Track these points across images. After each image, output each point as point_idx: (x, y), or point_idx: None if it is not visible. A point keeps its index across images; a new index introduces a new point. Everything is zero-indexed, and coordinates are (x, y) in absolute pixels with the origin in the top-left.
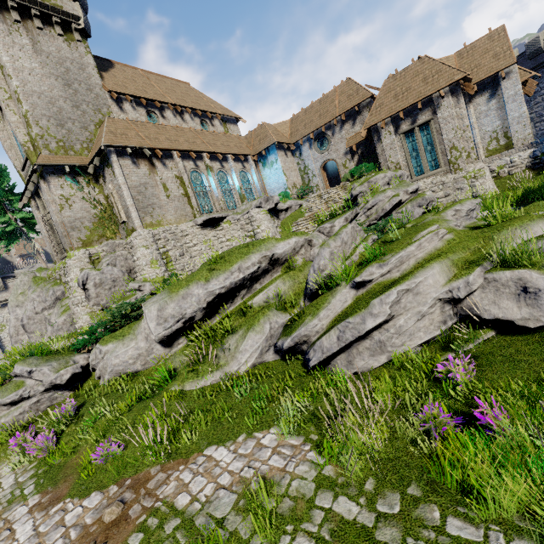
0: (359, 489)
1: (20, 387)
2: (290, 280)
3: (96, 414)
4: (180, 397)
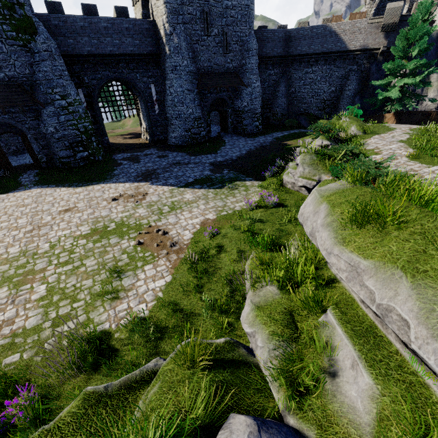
0: (69, 337)
1: (295, 168)
2: (370, 416)
3: (259, 217)
4: (238, 259)
